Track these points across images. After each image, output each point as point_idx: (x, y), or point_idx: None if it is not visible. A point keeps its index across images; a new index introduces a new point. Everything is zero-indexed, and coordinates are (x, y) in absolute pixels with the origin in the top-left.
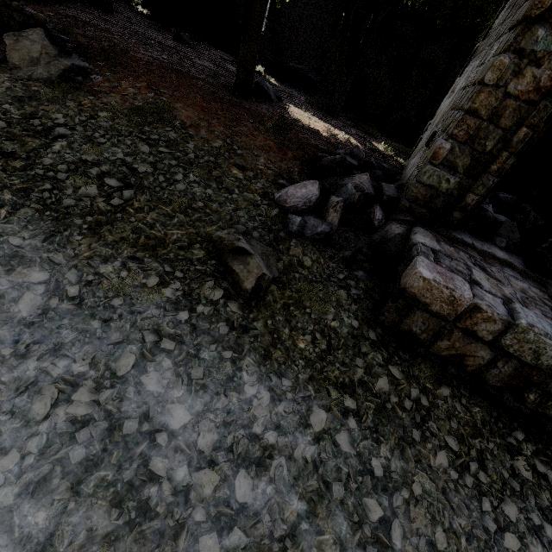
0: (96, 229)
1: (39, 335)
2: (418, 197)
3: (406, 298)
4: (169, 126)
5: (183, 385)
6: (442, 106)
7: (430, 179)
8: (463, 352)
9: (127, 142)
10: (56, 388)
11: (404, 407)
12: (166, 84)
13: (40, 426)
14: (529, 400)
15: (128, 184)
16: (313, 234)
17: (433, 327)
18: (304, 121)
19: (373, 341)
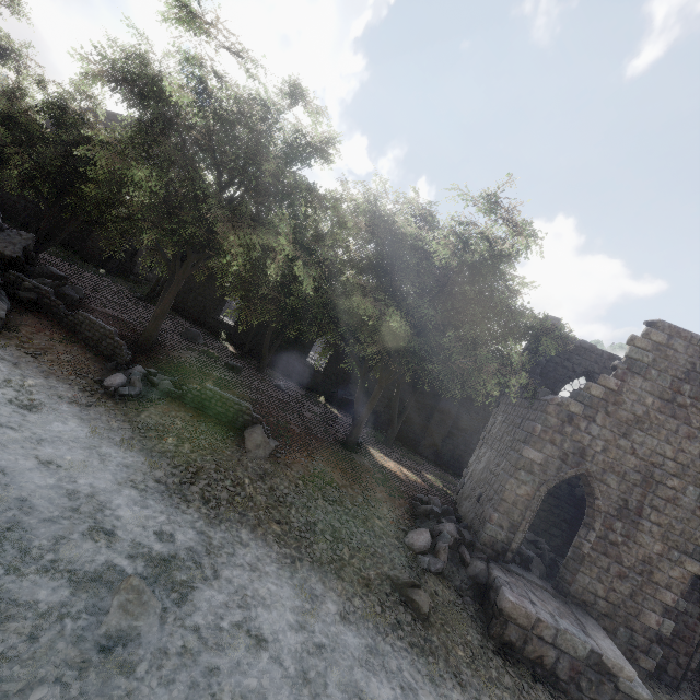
0: (338, 573)
1: (351, 646)
2: (486, 542)
3: (504, 615)
4: (332, 487)
5: (420, 678)
6: (474, 466)
7: (491, 532)
8: (541, 653)
9: (320, 504)
10: (375, 678)
11: (523, 696)
12: (316, 451)
13: (379, 699)
14: (584, 688)
15: (335, 537)
16: (435, 569)
17: (522, 635)
18: (385, 465)
19: (492, 649)
